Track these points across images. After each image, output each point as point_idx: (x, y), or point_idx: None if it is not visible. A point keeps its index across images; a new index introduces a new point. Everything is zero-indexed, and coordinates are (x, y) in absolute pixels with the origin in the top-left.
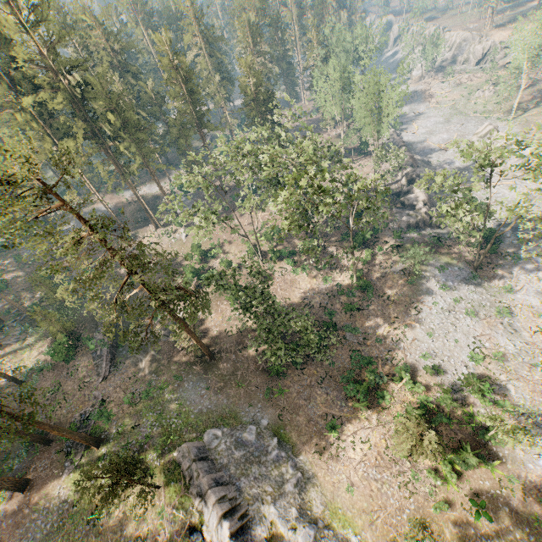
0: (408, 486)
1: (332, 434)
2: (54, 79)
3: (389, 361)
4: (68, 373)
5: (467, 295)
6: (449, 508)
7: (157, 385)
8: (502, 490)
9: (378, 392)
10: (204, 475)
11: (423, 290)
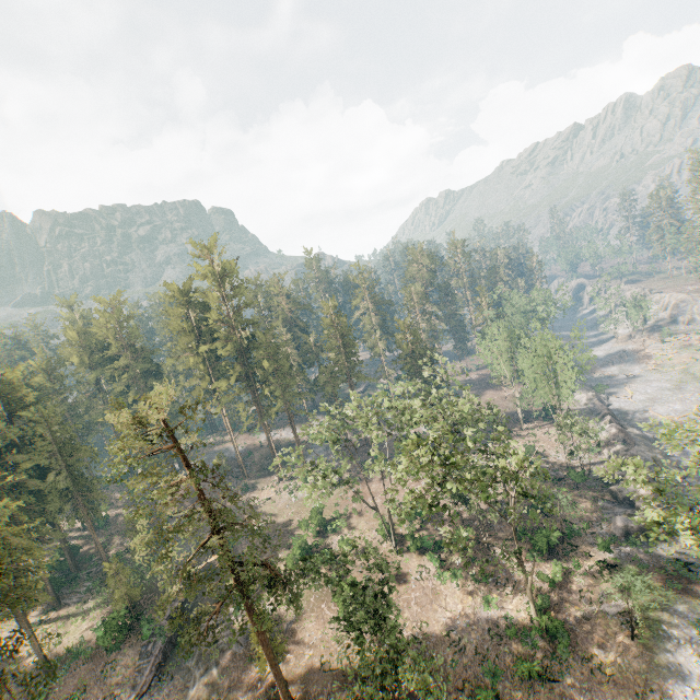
0: None
1: None
2: (231, 332)
3: None
4: (102, 671)
5: None
6: None
7: None
8: None
9: None
10: None
11: (670, 665)
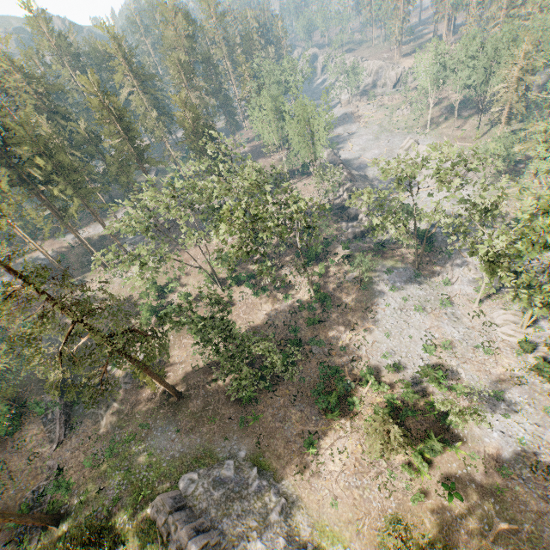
0: (387, 486)
1: (310, 450)
2: None
3: (355, 366)
4: (14, 447)
5: (413, 293)
6: (425, 498)
7: (121, 439)
8: (467, 469)
9: (348, 399)
10: (182, 526)
11: (376, 293)
